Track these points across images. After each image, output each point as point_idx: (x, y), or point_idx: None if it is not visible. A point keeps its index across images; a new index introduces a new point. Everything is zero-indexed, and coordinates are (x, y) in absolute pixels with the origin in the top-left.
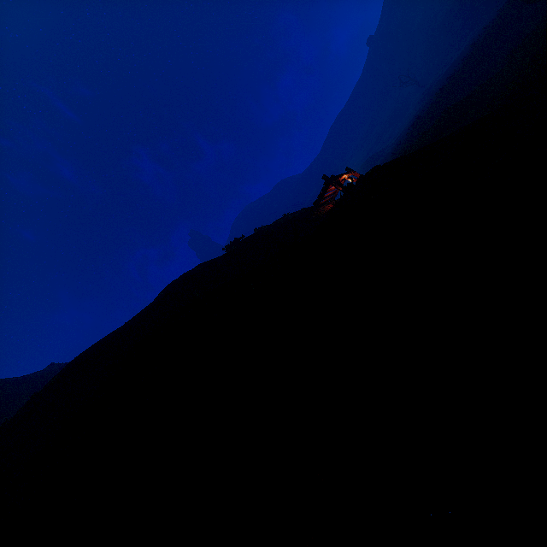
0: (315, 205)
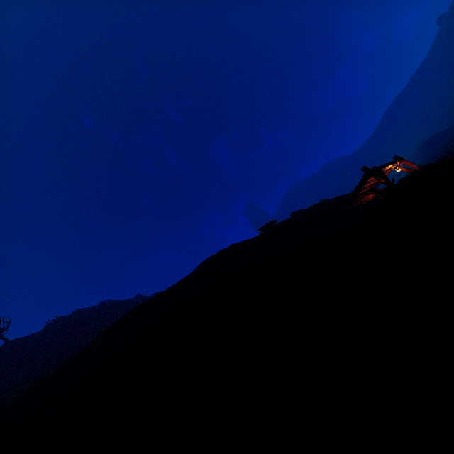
0: (352, 196)
